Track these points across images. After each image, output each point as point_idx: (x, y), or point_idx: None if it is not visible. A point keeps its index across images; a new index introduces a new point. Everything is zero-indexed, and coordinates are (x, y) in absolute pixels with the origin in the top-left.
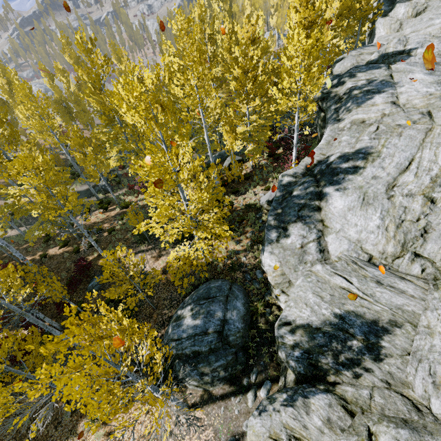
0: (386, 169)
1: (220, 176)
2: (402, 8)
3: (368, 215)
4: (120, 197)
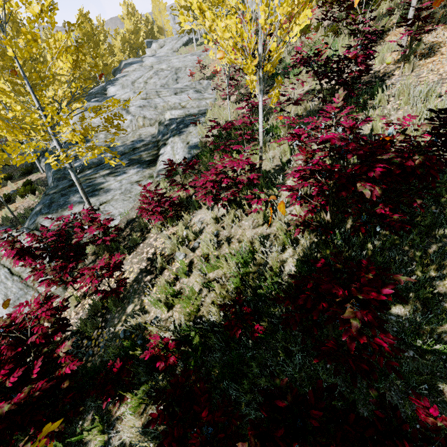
0: (131, 78)
1: None
2: (154, 45)
3: (125, 91)
4: None
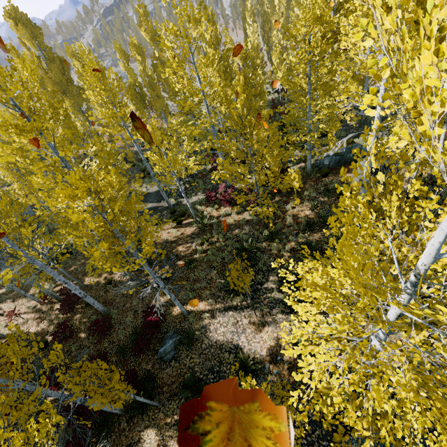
0: None
1: None
2: None
3: None
4: (196, 207)
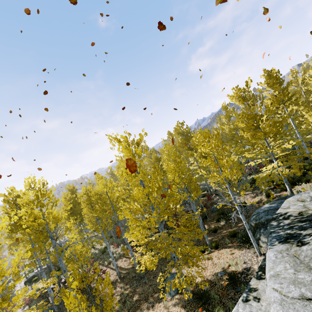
0: None
1: (310, 148)
2: None
3: None
4: None
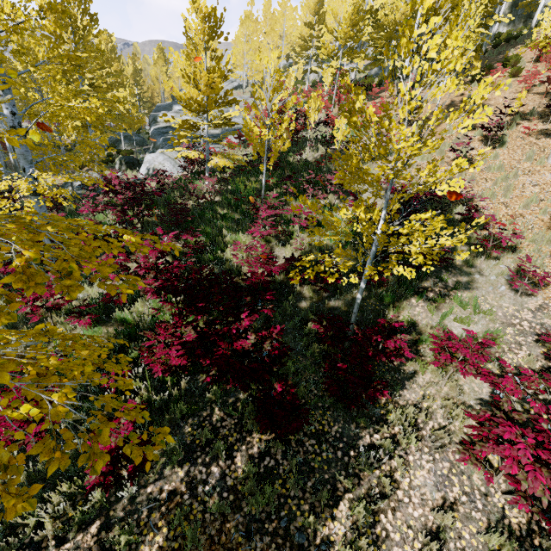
0: None
1: None
2: None
3: None
4: None
